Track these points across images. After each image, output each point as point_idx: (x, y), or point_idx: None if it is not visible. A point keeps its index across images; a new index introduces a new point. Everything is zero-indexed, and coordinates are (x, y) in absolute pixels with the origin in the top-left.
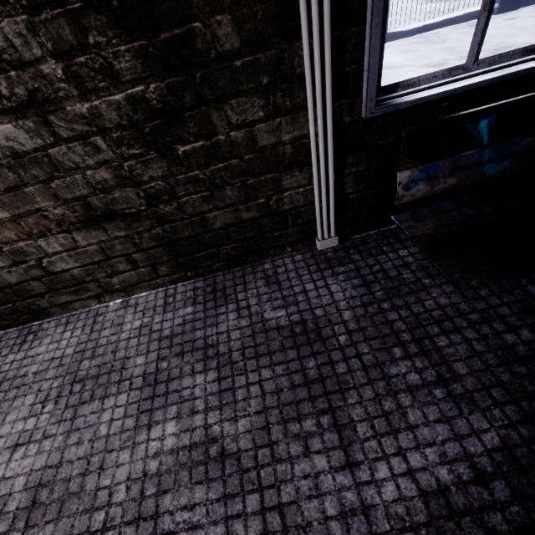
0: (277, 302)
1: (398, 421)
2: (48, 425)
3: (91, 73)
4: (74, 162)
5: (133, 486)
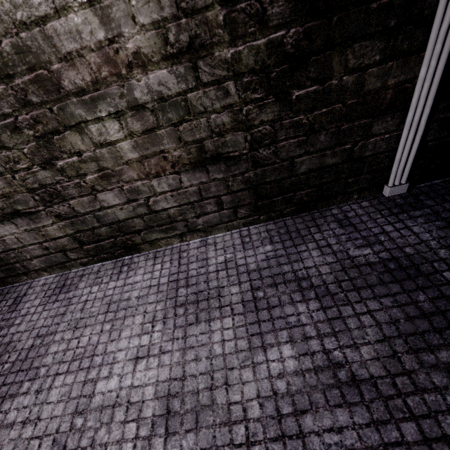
0: (358, 241)
1: None
2: (162, 342)
3: (245, 19)
4: (204, 106)
5: (266, 403)
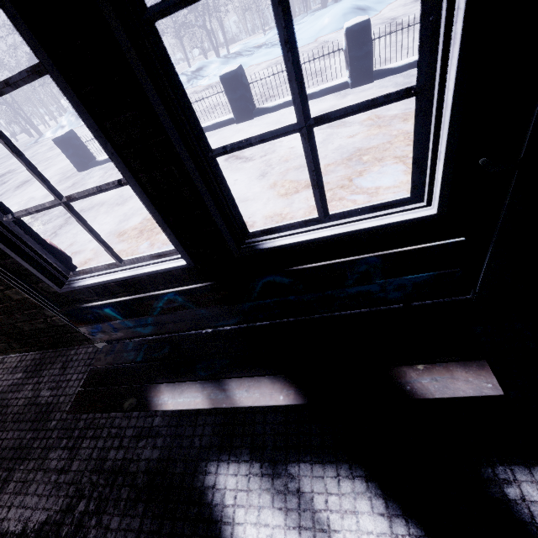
0: (53, 384)
1: (26, 488)
2: None
3: None
4: None
5: None
